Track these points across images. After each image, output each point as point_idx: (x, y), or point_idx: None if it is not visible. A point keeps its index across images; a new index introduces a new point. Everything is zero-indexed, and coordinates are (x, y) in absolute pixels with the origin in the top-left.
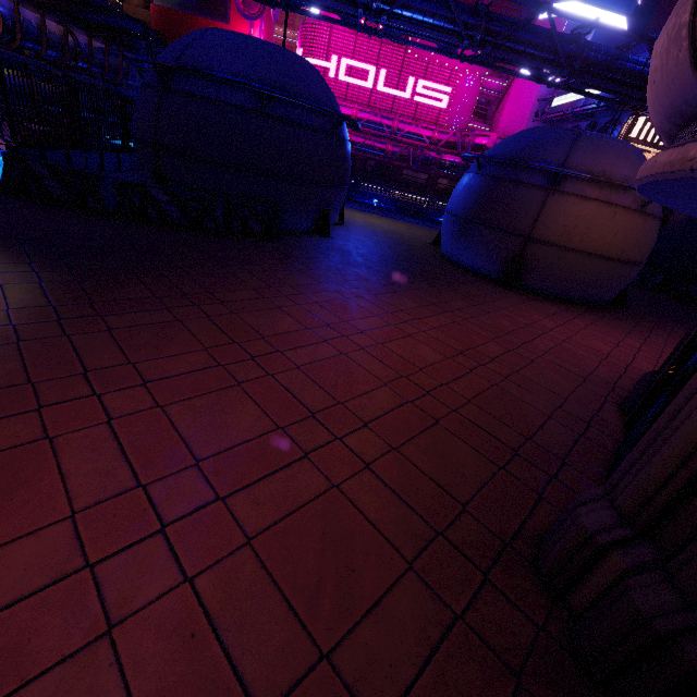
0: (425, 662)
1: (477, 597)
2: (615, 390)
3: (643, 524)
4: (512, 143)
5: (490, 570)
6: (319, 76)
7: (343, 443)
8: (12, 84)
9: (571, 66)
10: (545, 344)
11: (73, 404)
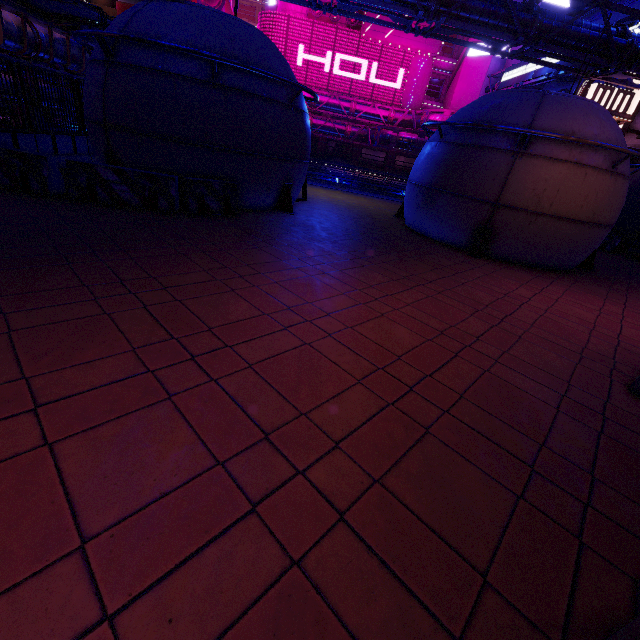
0: None
1: None
2: (617, 366)
3: None
4: (474, 108)
5: None
6: (274, 47)
7: (307, 480)
8: None
9: (525, 34)
10: (528, 316)
11: None
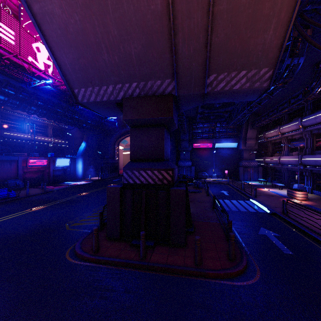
0: None
1: None
2: None
3: None
4: None
5: None
6: None
7: None
8: None
9: None
10: None
11: None
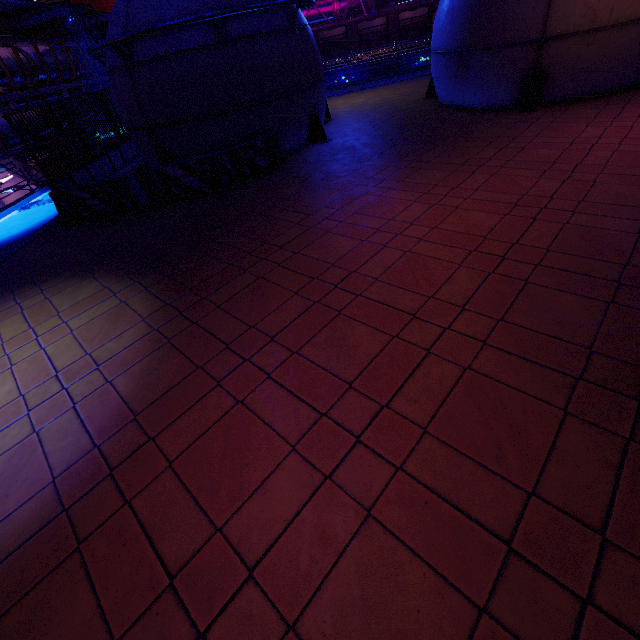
0: (615, 479)
1: (638, 420)
2: None
3: None
4: None
5: None
6: None
7: (453, 331)
8: (7, 126)
9: None
10: (600, 157)
11: (237, 373)
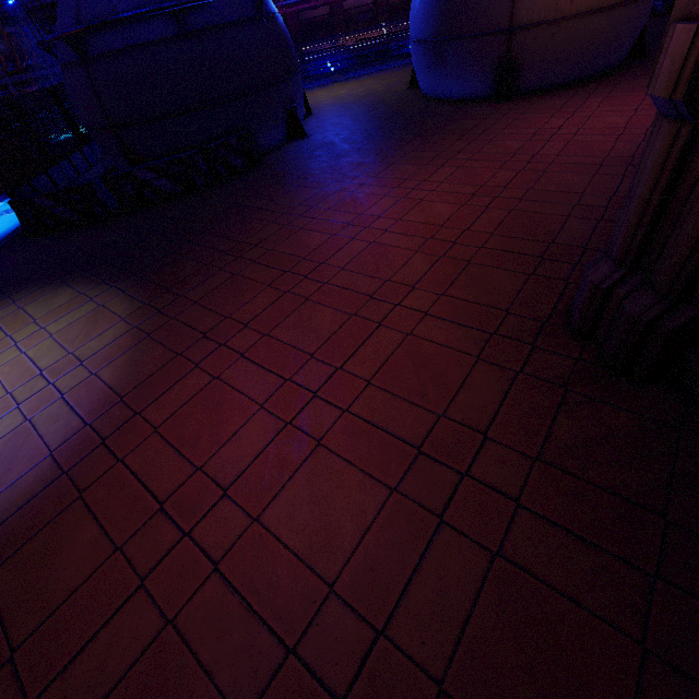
0: (503, 399)
1: (529, 358)
2: (634, 162)
3: (631, 261)
4: None
5: (535, 341)
6: None
7: (402, 307)
8: None
9: None
10: (555, 148)
11: (213, 356)
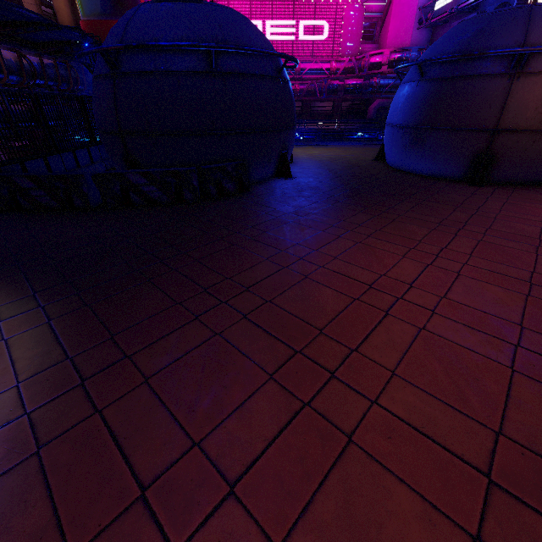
0: None
1: None
2: None
3: None
4: (453, 39)
5: None
6: (253, 24)
7: None
8: None
9: None
10: None
11: None
